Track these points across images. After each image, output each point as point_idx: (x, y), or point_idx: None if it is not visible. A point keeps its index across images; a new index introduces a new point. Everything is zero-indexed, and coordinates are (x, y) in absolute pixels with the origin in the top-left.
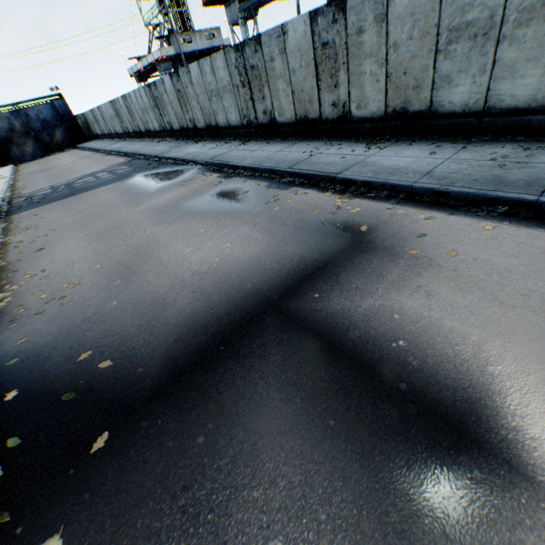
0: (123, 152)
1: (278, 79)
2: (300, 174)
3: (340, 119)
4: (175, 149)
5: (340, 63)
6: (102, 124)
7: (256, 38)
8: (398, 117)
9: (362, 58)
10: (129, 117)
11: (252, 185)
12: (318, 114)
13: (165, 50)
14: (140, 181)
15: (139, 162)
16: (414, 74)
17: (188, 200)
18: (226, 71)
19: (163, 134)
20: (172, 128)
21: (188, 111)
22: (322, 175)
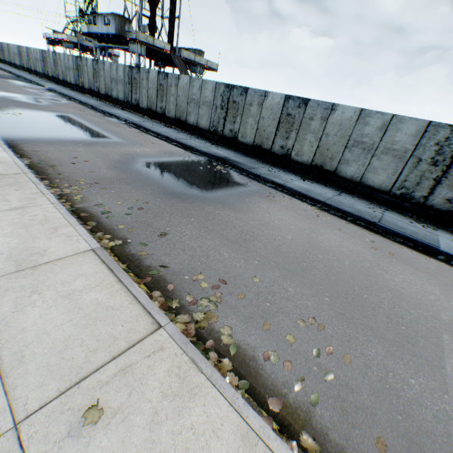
0: (14, 73)
1: (86, 73)
2: (69, 97)
3: (98, 93)
4: (43, 82)
5: (98, 76)
6: (7, 54)
7: (81, 57)
8: (107, 97)
9: (101, 77)
10: (28, 59)
11: (54, 94)
12: (94, 89)
13: (72, 38)
14: (15, 82)
15: (20, 79)
16: (109, 86)
17: (29, 89)
18: (72, 62)
19: (44, 76)
20: (49, 75)
21: (58, 70)
22: (73, 97)
